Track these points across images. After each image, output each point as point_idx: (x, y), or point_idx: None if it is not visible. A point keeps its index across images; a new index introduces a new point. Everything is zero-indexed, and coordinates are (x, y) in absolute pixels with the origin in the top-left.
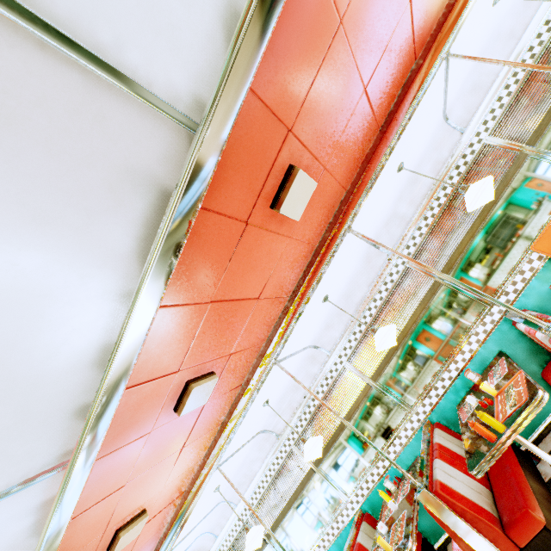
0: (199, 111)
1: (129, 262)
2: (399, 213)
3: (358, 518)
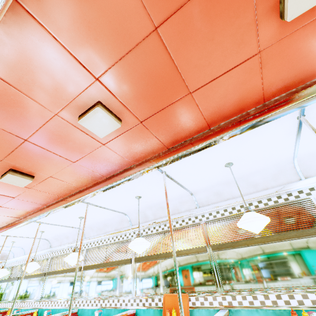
0: None
1: None
2: (146, 213)
3: (31, 311)
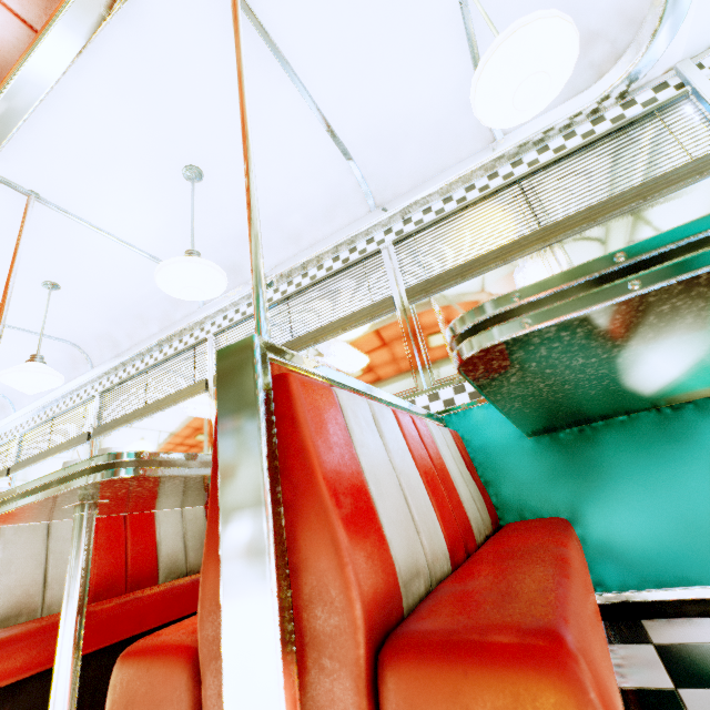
0: None
1: None
2: (116, 338)
3: None
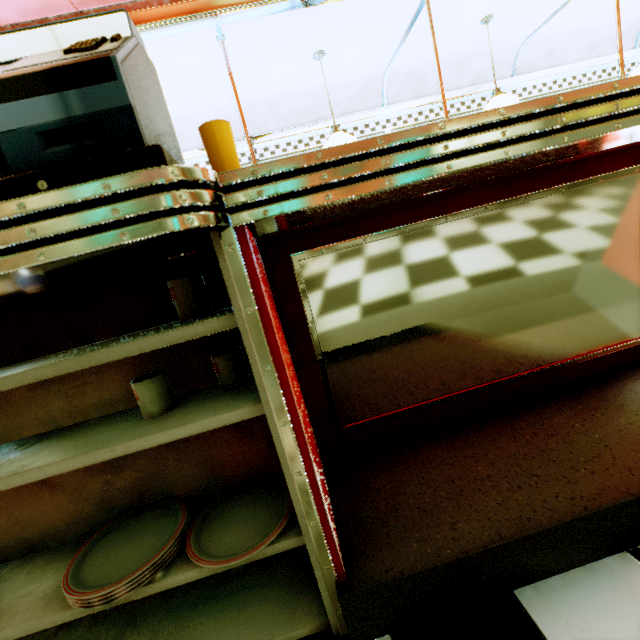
0: None
1: None
2: (425, 80)
3: None
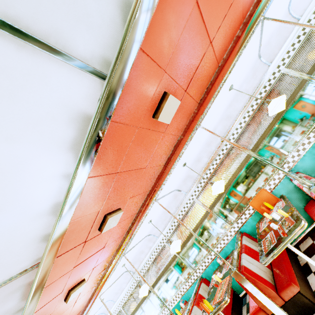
0: (39, 259)
1: (18, 304)
2: (190, 175)
3: None
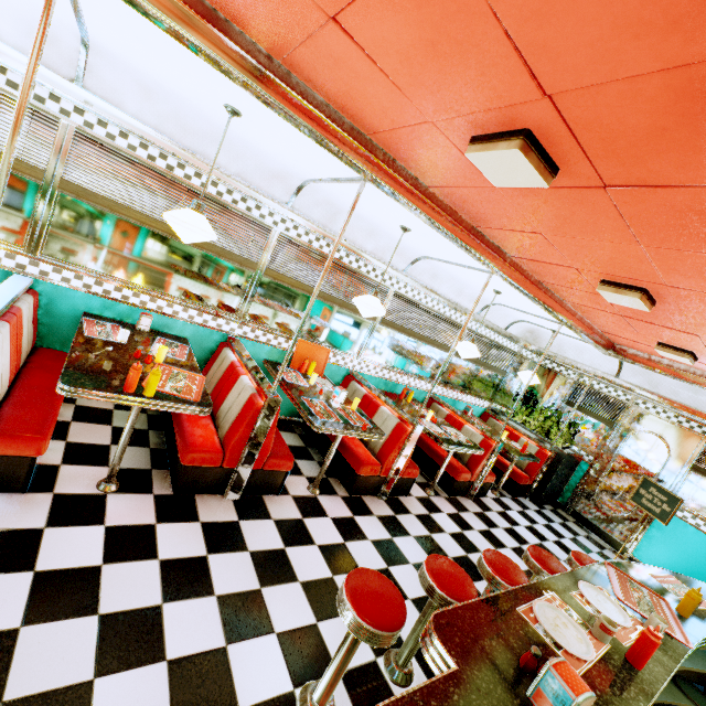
0: None
1: None
2: (339, 216)
3: None
